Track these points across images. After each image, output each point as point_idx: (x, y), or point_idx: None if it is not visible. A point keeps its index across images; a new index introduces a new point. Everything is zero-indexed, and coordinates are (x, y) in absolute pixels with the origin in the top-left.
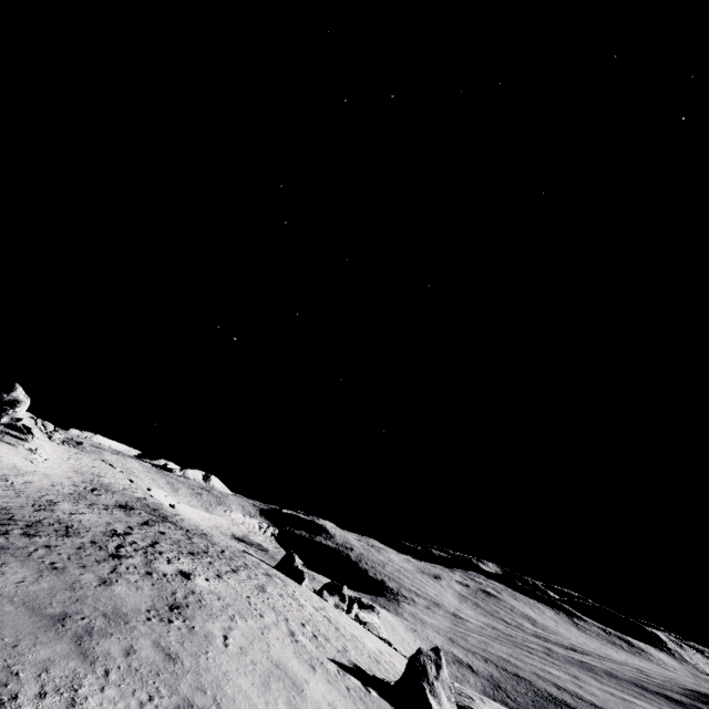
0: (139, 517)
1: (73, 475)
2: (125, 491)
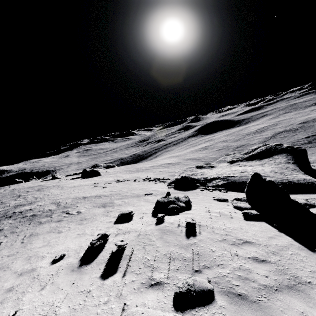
0: None
1: None
2: None
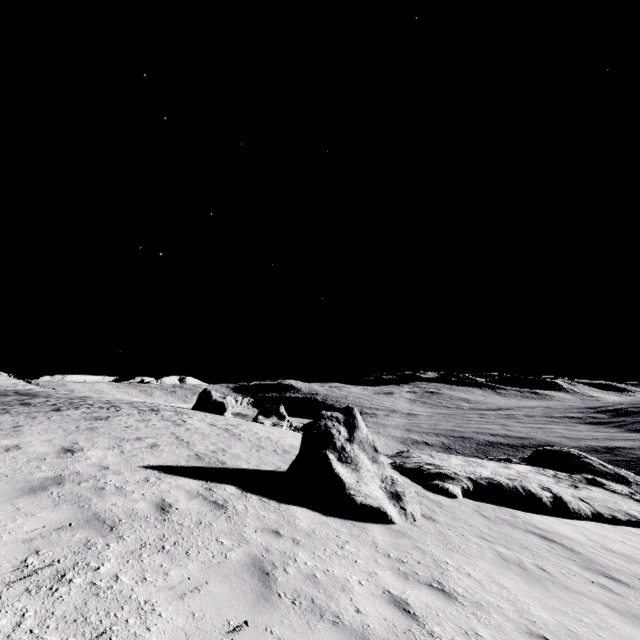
0: None
1: None
2: None
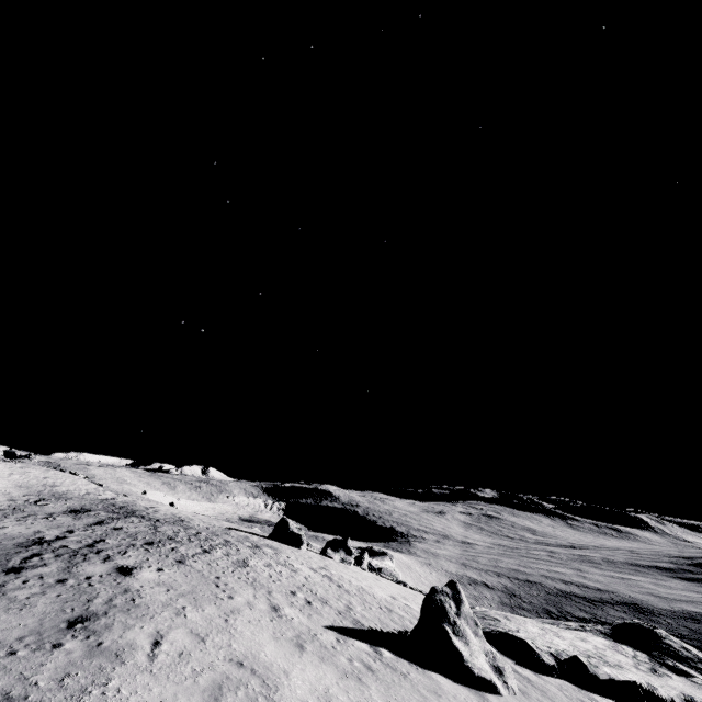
0: (92, 519)
1: (13, 490)
2: (87, 495)
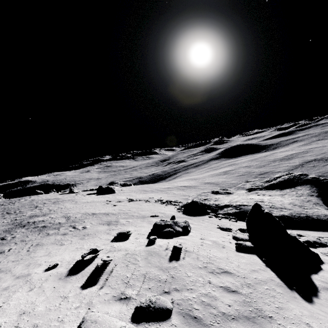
0: None
1: None
2: None
